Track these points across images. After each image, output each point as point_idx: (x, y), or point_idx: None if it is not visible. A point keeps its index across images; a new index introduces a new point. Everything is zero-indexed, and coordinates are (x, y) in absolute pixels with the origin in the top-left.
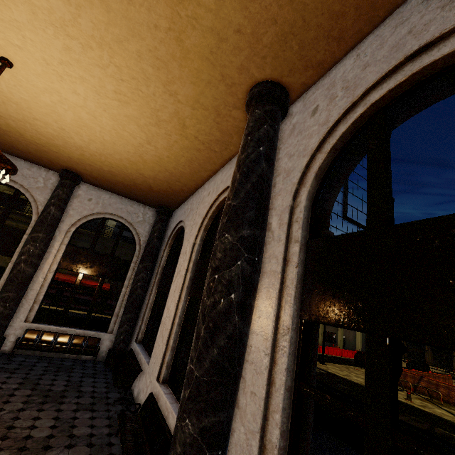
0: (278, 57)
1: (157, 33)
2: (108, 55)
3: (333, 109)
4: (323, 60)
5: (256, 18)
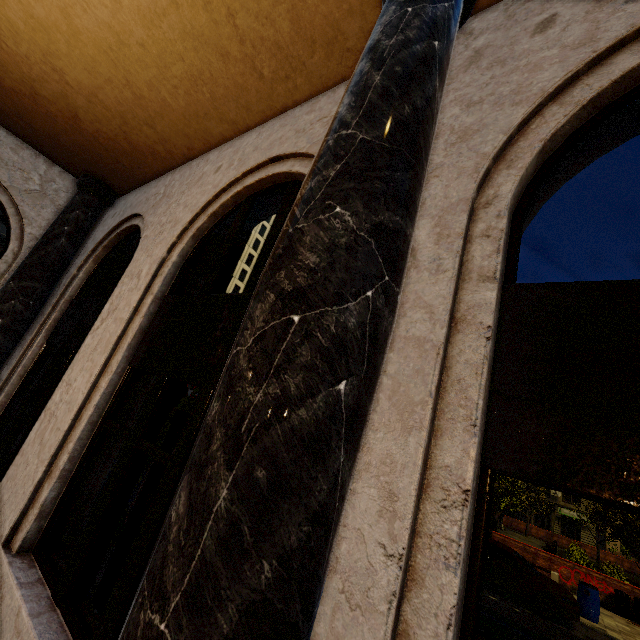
0: None
1: None
2: None
3: (608, 19)
4: None
5: None
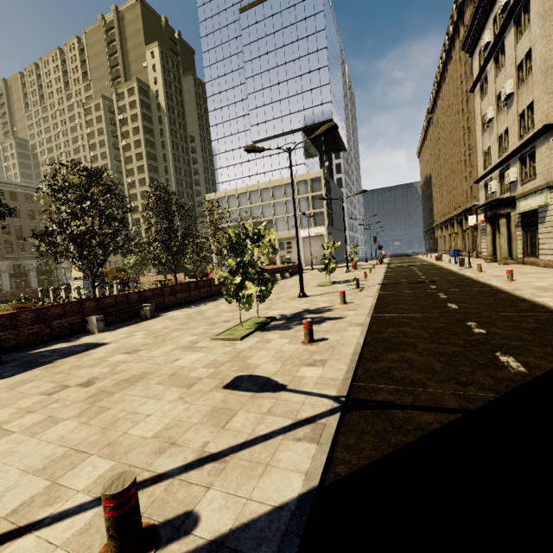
0: None
1: None
2: None
3: None
4: None
5: None
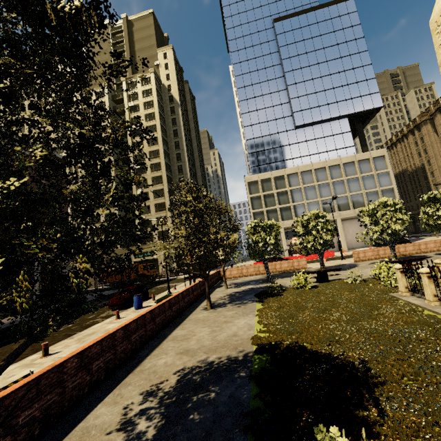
0: None
1: None
2: None
3: None
4: None
5: None
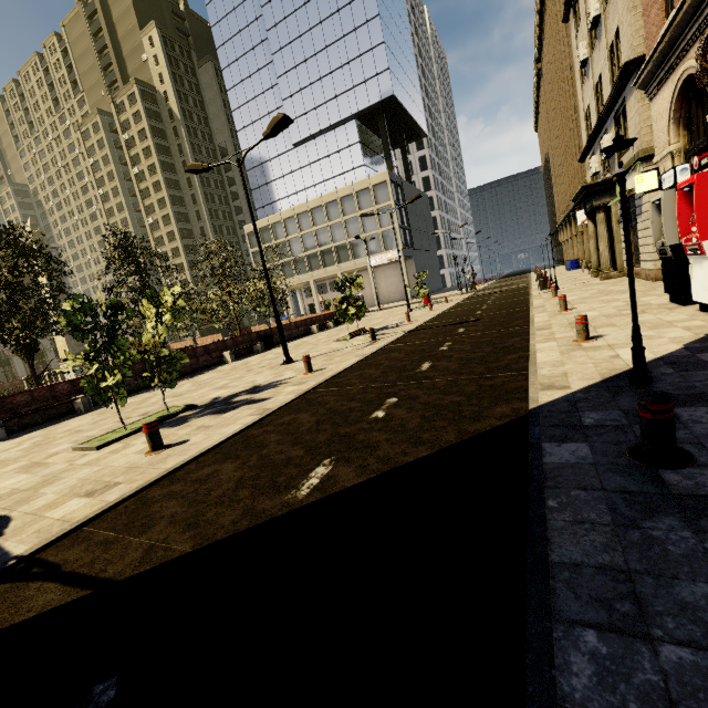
0: None
1: None
2: None
3: None
4: None
5: None
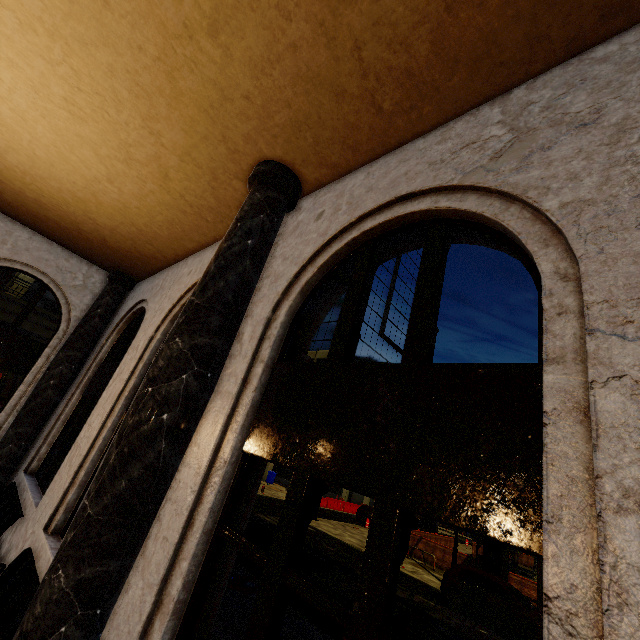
0: (291, 142)
1: (141, 56)
2: (62, 51)
3: (333, 222)
4: (338, 163)
5: (268, 93)
